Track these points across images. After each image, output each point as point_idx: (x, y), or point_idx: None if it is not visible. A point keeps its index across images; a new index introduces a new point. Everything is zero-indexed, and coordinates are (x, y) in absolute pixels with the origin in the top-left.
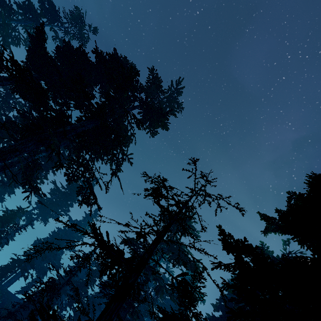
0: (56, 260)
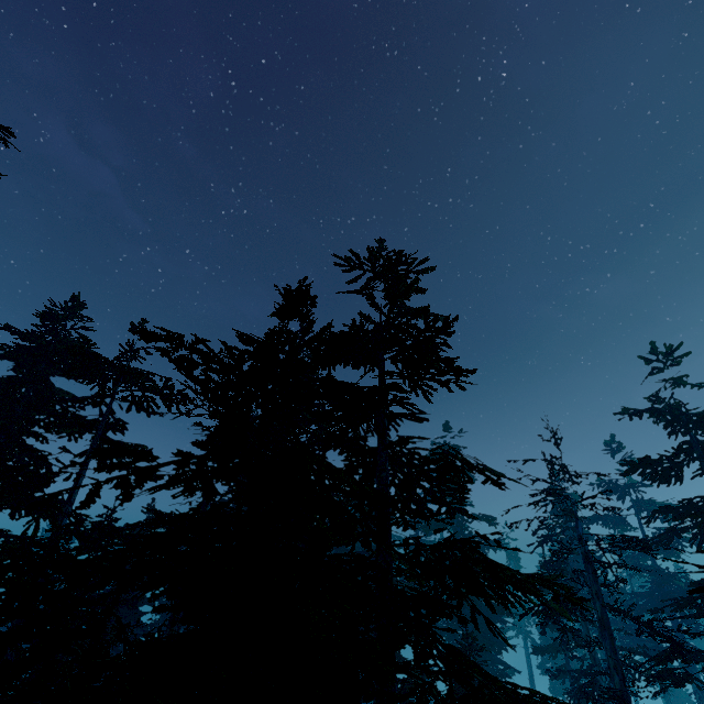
0: None
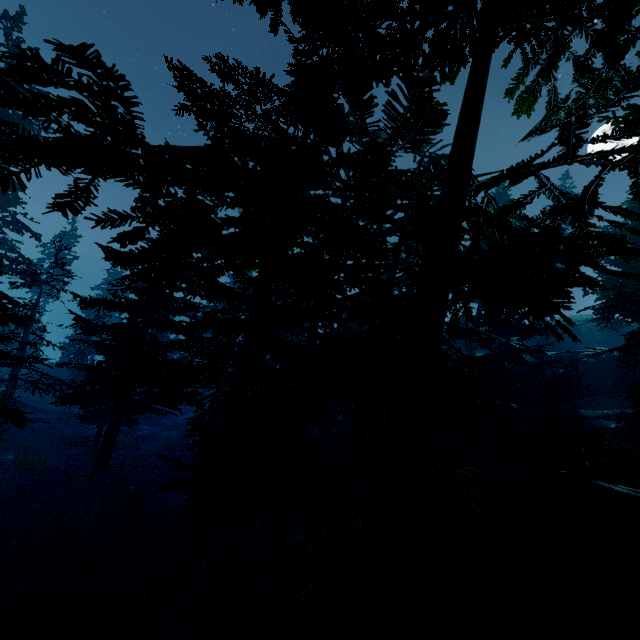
0: None
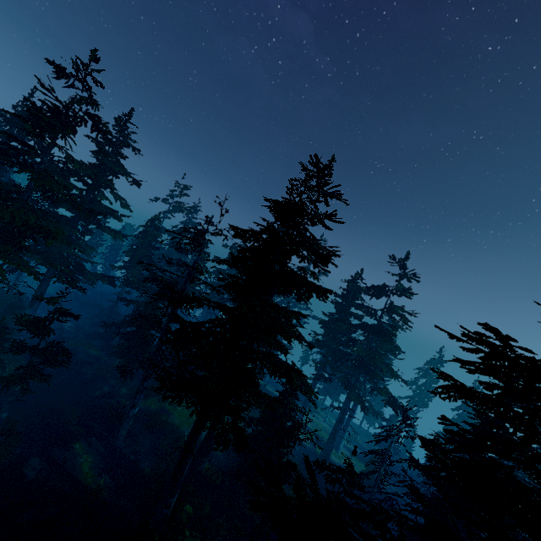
0: None
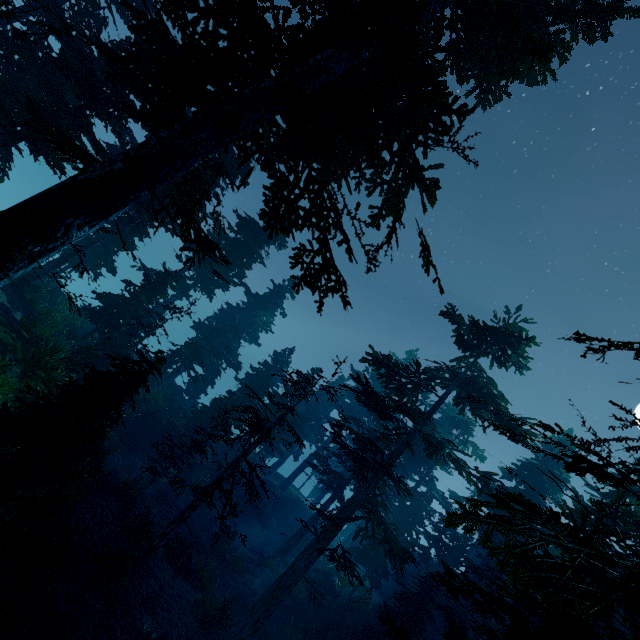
0: (232, 357)
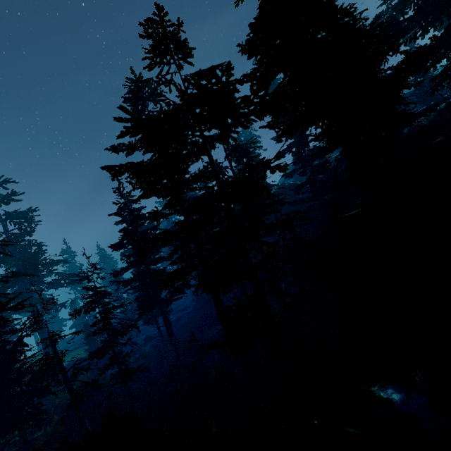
0: None
